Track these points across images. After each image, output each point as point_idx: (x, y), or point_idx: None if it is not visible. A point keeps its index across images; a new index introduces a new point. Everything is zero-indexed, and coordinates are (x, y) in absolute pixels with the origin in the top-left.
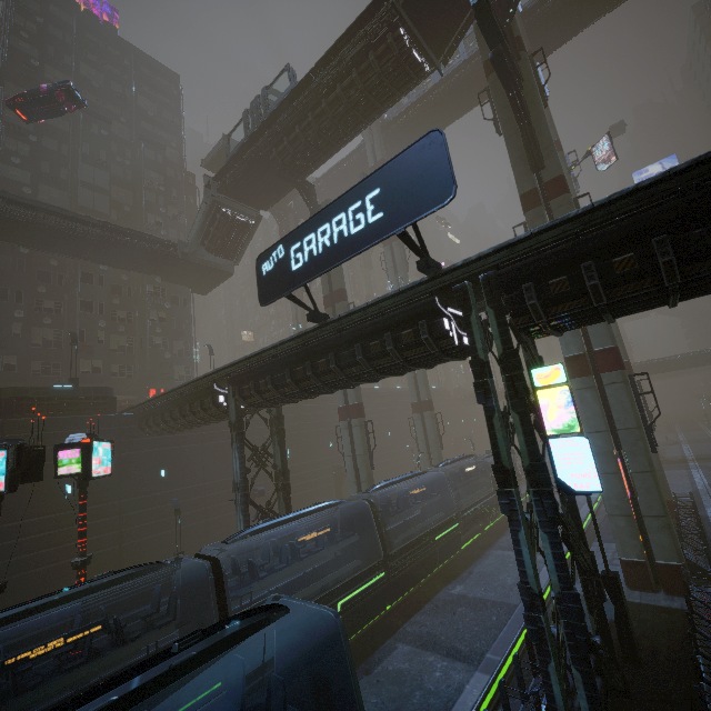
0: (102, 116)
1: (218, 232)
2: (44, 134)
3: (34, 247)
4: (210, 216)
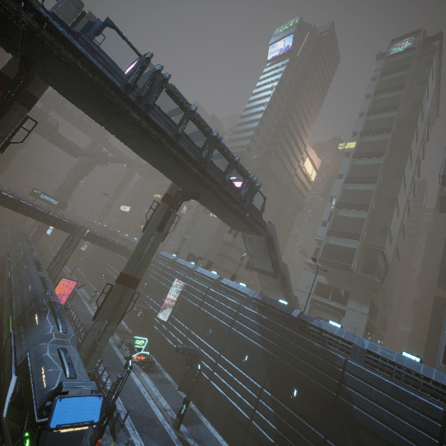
0: None
1: None
2: None
3: None
4: None
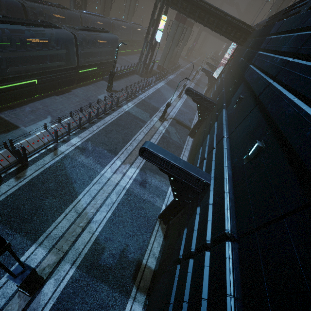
0: None
1: None
2: None
3: None
4: None
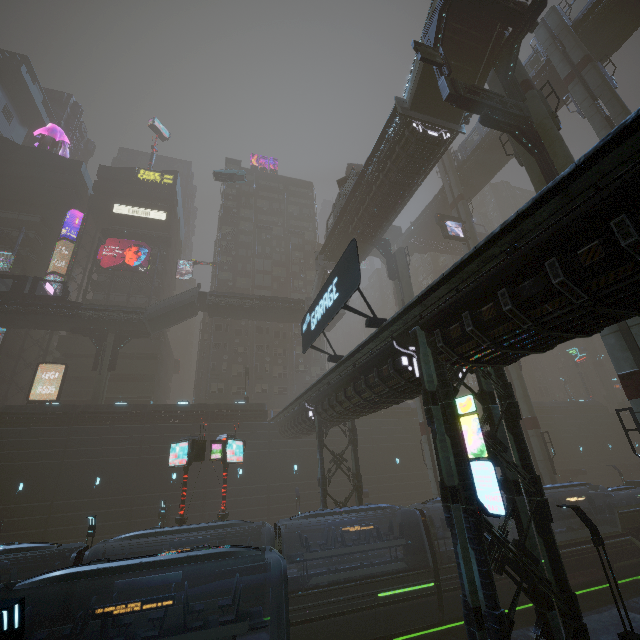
0: (267, 227)
1: None
2: (240, 248)
3: (230, 317)
4: (322, 277)
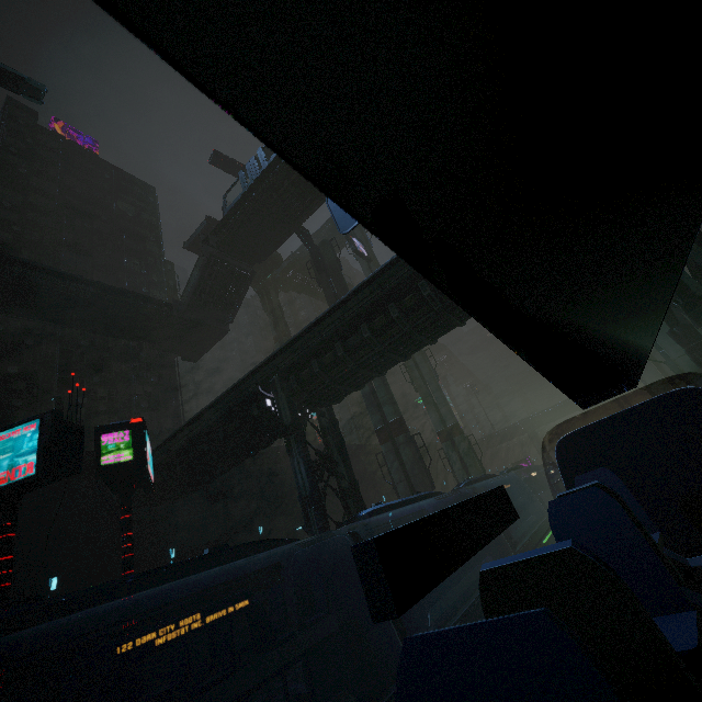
0: (86, 212)
1: (216, 284)
2: (27, 228)
3: (16, 313)
4: (206, 270)
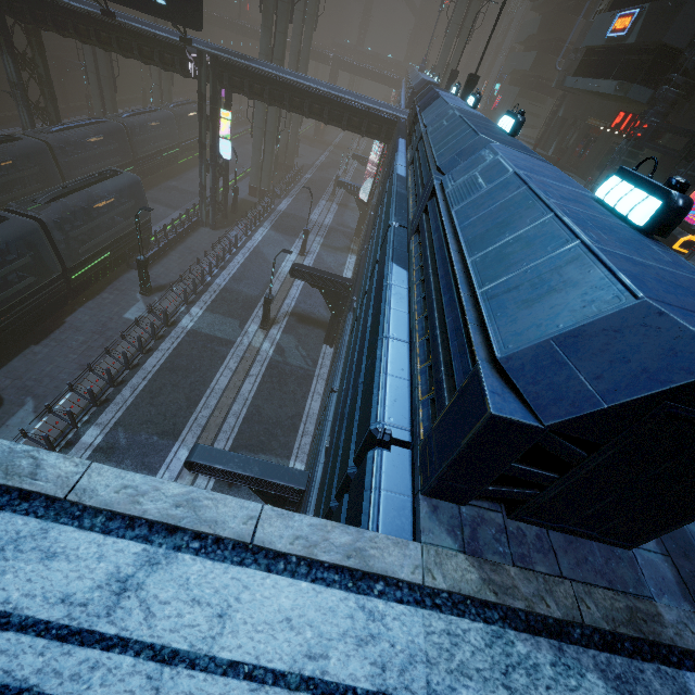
0: None
1: None
2: None
3: None
4: None
